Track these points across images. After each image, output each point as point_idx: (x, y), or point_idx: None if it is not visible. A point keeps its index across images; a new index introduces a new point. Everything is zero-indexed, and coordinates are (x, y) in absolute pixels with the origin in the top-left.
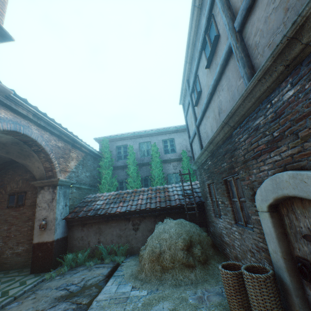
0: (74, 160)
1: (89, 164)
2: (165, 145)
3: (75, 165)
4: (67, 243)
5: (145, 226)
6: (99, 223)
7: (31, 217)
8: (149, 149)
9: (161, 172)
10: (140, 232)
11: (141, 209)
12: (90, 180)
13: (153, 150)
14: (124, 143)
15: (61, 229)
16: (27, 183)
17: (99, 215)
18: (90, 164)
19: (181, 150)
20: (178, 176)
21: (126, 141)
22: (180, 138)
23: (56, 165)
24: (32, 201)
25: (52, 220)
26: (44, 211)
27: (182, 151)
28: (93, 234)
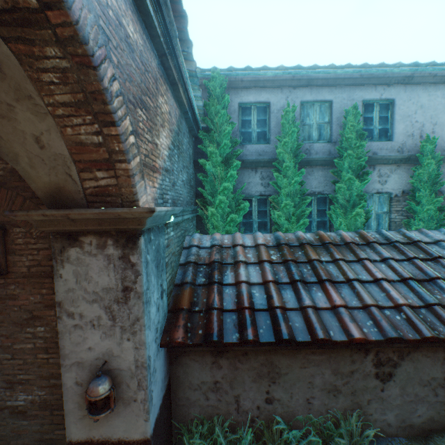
0: (165, 126)
1: (184, 147)
2: (368, 117)
3: (168, 148)
4: (169, 398)
5: (412, 371)
6: (269, 351)
7: (40, 314)
8: (325, 123)
9: (361, 190)
10: (395, 384)
11: (442, 340)
12: (187, 193)
13: (352, 126)
14: (260, 96)
15: (158, 378)
16: (1, 198)
17: (292, 343)
18: (185, 147)
19: (408, 137)
20: (385, 200)
21: (266, 92)
22: (410, 101)
23: (126, 139)
24: (31, 261)
25: (133, 372)
26: (95, 333)
27: (425, 140)
28: (250, 378)
